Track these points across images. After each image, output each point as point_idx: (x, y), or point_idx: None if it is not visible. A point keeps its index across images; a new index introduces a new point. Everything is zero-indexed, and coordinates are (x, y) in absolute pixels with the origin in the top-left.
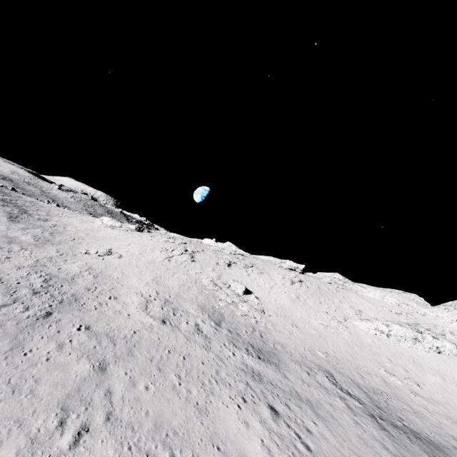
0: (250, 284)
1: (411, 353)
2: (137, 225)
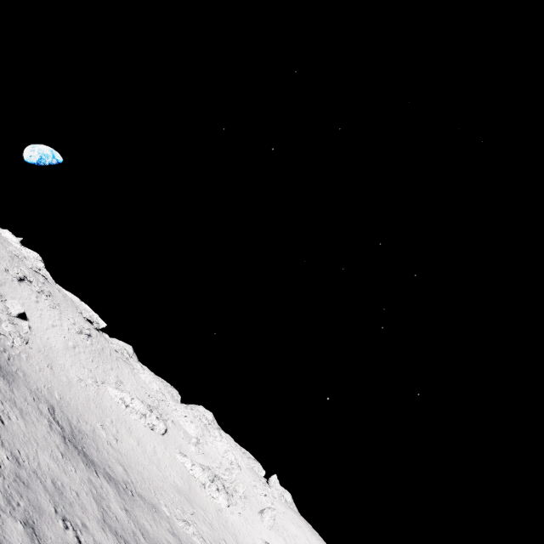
0: (33, 311)
1: (133, 423)
2: None
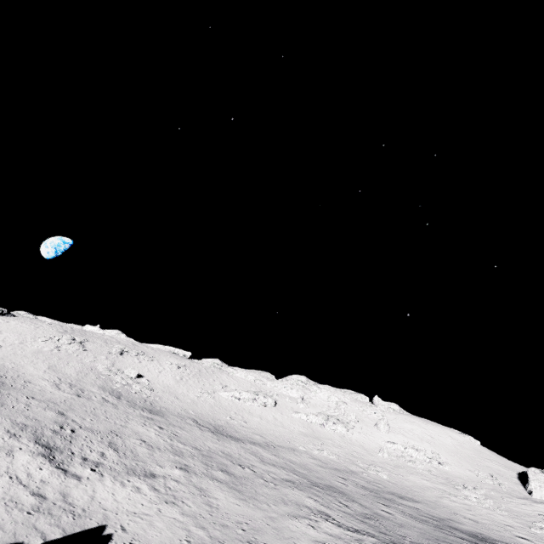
0: (142, 370)
1: (250, 408)
2: None
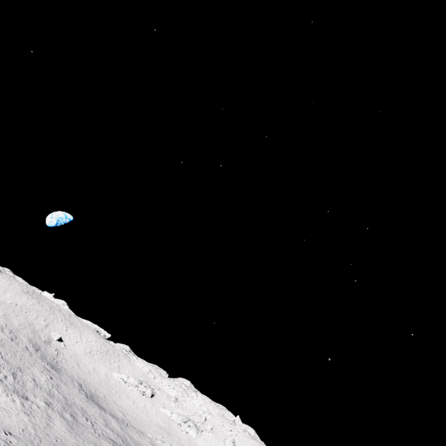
0: (65, 336)
1: (130, 392)
2: None
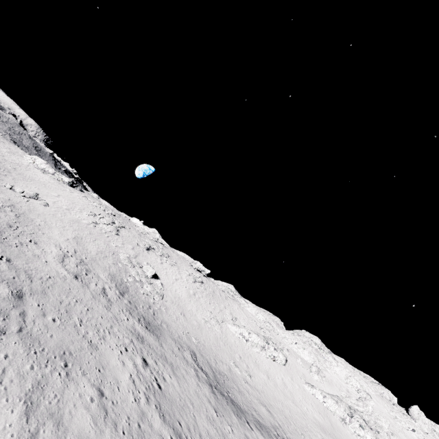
0: (161, 271)
1: (256, 356)
2: (72, 179)
